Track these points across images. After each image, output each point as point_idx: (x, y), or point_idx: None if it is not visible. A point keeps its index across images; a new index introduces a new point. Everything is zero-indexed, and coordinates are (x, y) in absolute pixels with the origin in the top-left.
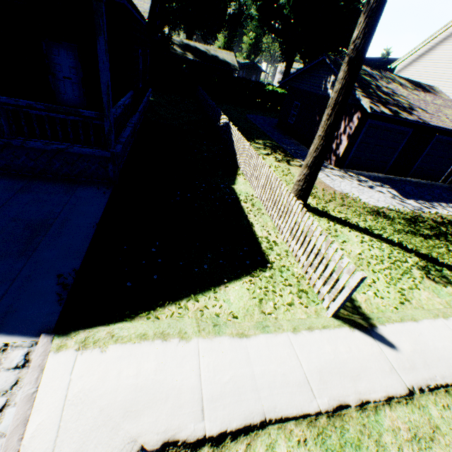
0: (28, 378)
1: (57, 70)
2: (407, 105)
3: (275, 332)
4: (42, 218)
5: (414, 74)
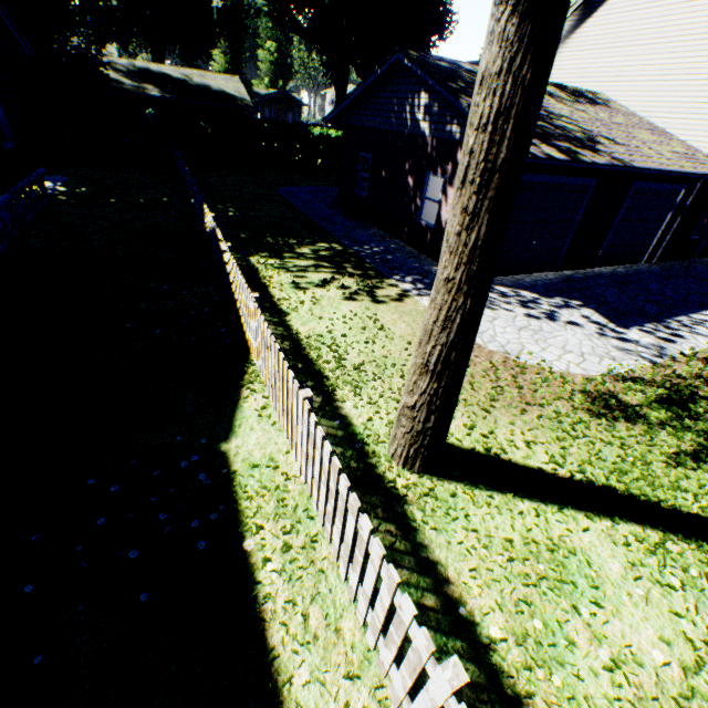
0: None
1: None
2: (581, 133)
3: None
4: None
5: (557, 75)
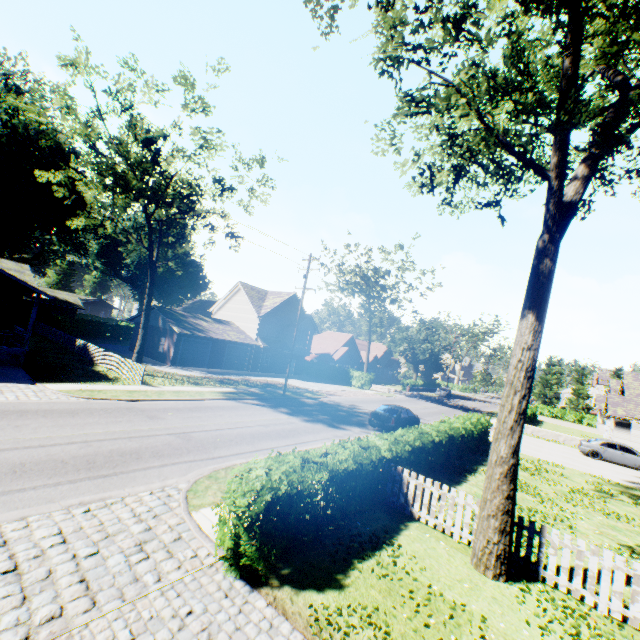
0: (42, 385)
1: None
2: (204, 330)
3: (119, 385)
4: None
5: (223, 315)
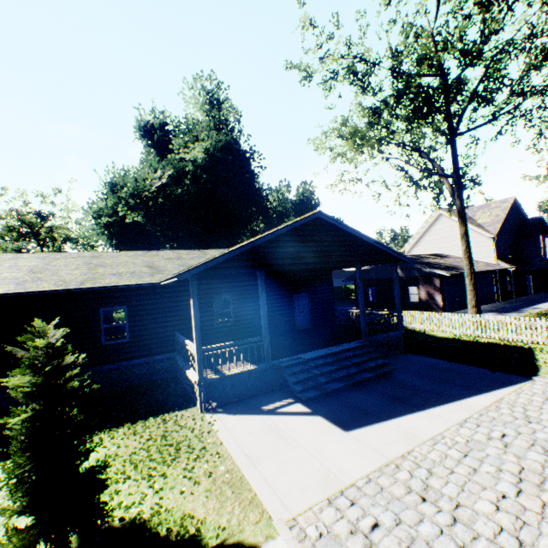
0: None
1: (297, 309)
2: (453, 266)
3: None
4: (427, 367)
5: (421, 250)
